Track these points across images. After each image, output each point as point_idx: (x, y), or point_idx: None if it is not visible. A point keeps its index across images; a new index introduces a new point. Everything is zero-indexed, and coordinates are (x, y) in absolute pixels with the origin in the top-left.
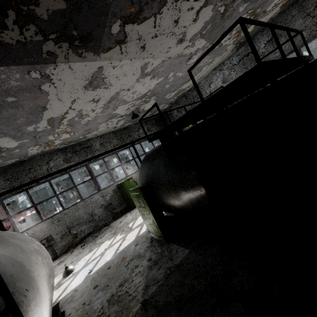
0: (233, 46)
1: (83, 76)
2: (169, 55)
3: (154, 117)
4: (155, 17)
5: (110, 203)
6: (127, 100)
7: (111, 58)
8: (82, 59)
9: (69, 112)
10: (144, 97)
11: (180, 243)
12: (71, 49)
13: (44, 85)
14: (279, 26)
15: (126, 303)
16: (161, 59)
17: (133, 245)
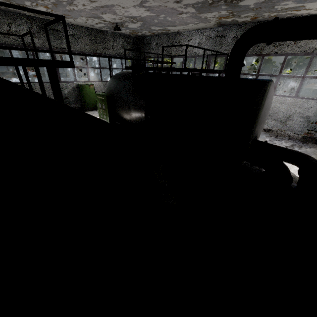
0: (215, 23)
1: None
2: (166, 5)
3: (134, 36)
4: None
5: (67, 97)
6: (117, 13)
7: None
8: None
9: None
10: (133, 18)
11: None
12: None
13: None
14: (211, 50)
15: None
16: (159, 4)
17: None
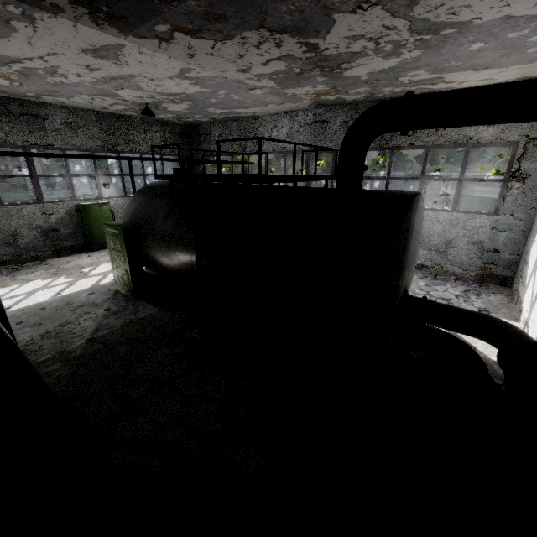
0: (310, 102)
1: (89, 40)
2: (224, 75)
3: (181, 123)
4: (216, 42)
5: (56, 228)
6: (144, 88)
7: (142, 44)
8: (99, 28)
9: (33, 60)
10: (174, 96)
11: (152, 303)
12: (89, 15)
13: (19, 22)
14: (306, 144)
15: (68, 339)
16: (212, 74)
17: (86, 293)
